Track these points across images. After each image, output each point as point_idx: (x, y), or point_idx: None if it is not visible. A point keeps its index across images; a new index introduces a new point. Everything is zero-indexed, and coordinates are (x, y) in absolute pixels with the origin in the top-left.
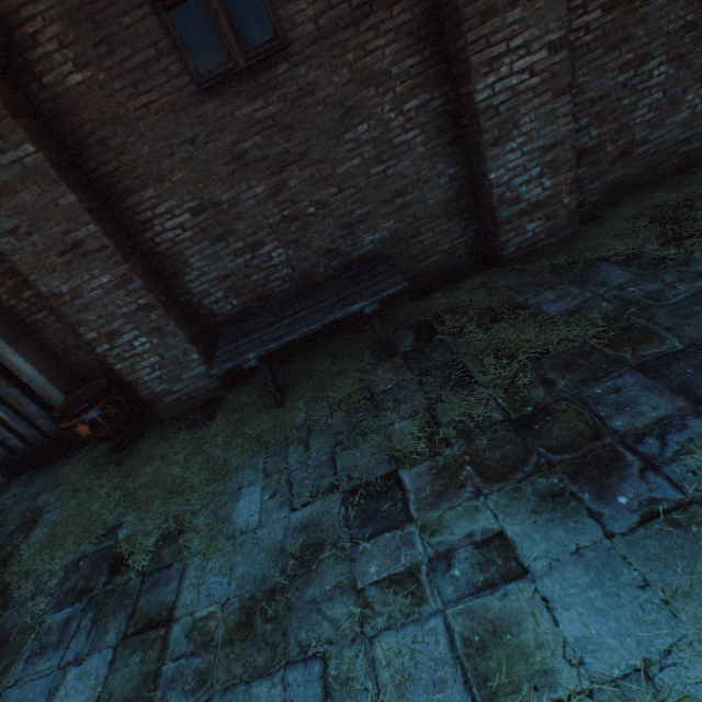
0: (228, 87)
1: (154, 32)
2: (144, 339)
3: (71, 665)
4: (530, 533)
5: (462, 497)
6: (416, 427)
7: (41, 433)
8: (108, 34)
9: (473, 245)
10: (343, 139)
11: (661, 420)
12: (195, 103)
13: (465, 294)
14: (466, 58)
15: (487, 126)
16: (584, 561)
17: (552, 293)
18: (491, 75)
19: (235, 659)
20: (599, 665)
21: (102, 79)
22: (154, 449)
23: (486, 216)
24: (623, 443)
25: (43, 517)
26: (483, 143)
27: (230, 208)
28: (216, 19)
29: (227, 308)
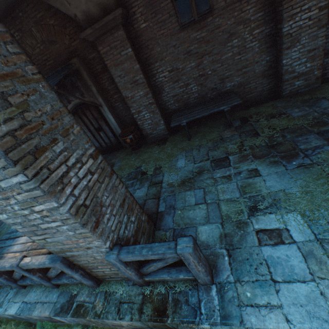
0: (190, 27)
1: (169, 8)
2: (148, 114)
3: (137, 189)
4: (264, 169)
5: (247, 162)
6: (236, 146)
7: (110, 143)
8: (155, 10)
9: (271, 89)
10: (227, 46)
11: (316, 146)
12: (178, 33)
13: (263, 108)
14: (282, 15)
15: (285, 41)
16: (277, 174)
17: (297, 109)
18: (291, 21)
19: (180, 188)
20: (273, 189)
21: (151, 25)
22: (146, 150)
23: (279, 78)
24: (301, 151)
25: (115, 164)
26: (282, 48)
27: (181, 71)
28: (191, 3)
29: (173, 107)
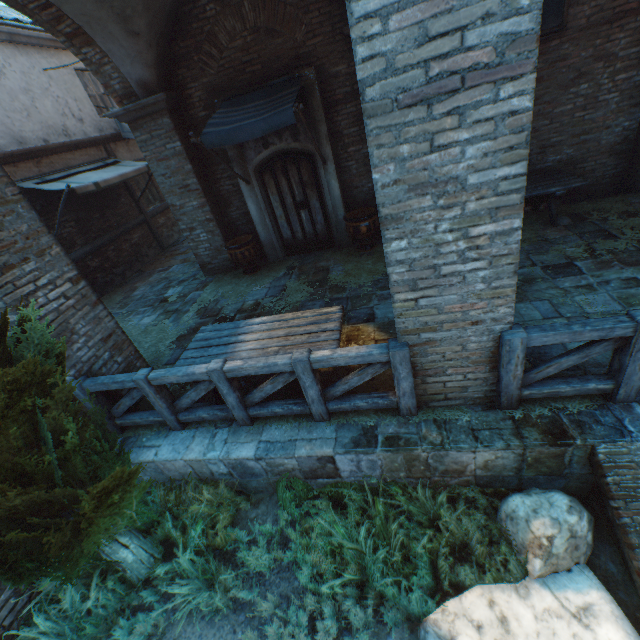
0: None
1: None
2: None
3: None
4: None
5: (612, 269)
6: (580, 250)
7: (314, 234)
8: None
9: (616, 177)
10: (568, 92)
11: None
12: None
13: (606, 204)
14: None
15: None
16: None
17: None
18: None
19: None
20: None
21: None
22: None
23: (637, 158)
24: None
25: (331, 269)
26: None
27: None
28: None
29: None
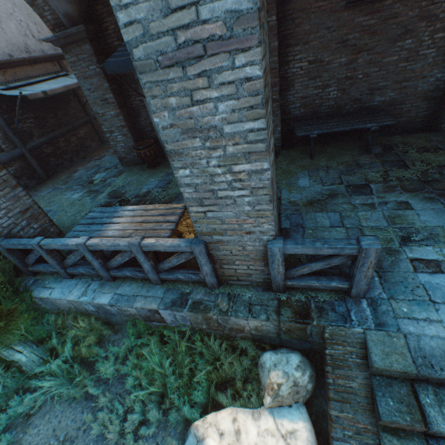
0: (359, 6)
1: None
2: None
3: None
4: (417, 203)
5: (394, 193)
6: (378, 175)
7: None
8: None
9: (427, 118)
10: (395, 45)
11: None
12: (340, 11)
13: (413, 139)
14: None
15: None
16: (433, 210)
17: None
18: None
19: (308, 209)
20: (429, 224)
21: None
22: None
23: (443, 104)
24: None
25: None
26: None
27: (325, 65)
28: None
29: (297, 113)
